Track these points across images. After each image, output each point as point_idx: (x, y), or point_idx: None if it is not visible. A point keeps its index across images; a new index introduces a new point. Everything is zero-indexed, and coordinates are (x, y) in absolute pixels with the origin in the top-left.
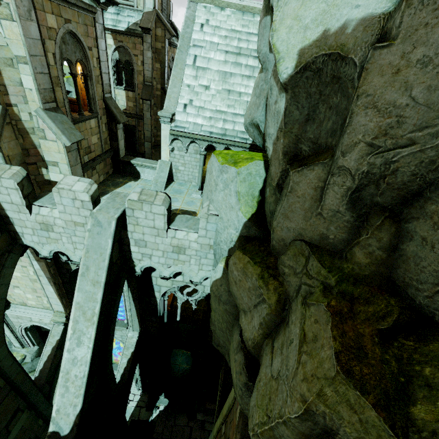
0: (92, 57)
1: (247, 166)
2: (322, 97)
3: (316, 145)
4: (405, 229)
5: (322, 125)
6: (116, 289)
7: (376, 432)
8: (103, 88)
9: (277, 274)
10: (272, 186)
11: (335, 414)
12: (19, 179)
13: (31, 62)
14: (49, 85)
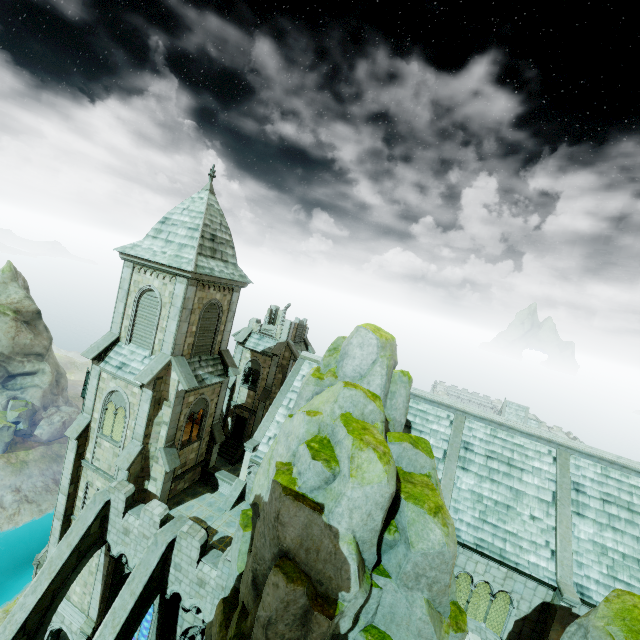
0: (212, 403)
1: (250, 531)
2: None
3: None
4: None
5: None
6: (145, 605)
7: None
8: (214, 418)
9: (229, 625)
10: None
11: None
12: (129, 494)
13: (169, 425)
14: (174, 432)
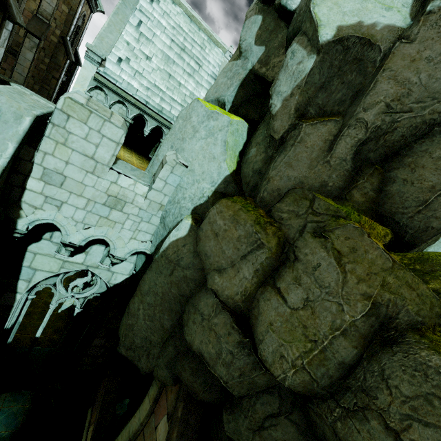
0: None
1: (238, 121)
2: (339, 72)
3: (322, 111)
4: (388, 176)
5: (331, 96)
6: None
7: (429, 300)
8: None
9: (272, 221)
10: (264, 145)
11: (399, 297)
12: None
13: None
14: None
